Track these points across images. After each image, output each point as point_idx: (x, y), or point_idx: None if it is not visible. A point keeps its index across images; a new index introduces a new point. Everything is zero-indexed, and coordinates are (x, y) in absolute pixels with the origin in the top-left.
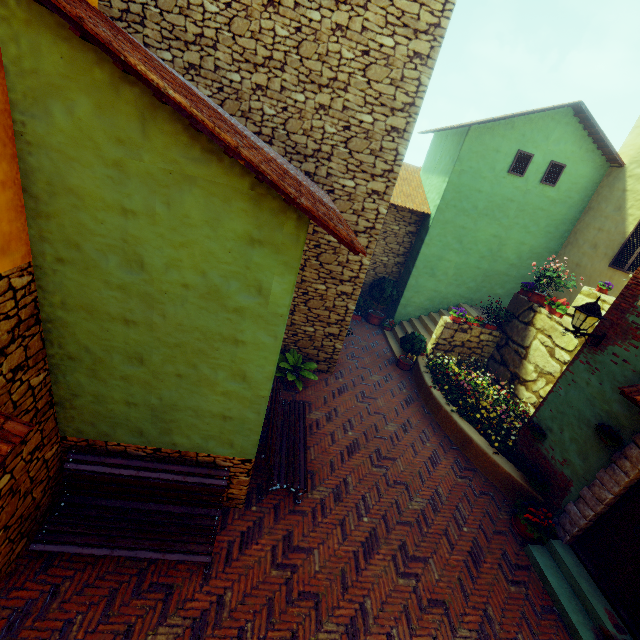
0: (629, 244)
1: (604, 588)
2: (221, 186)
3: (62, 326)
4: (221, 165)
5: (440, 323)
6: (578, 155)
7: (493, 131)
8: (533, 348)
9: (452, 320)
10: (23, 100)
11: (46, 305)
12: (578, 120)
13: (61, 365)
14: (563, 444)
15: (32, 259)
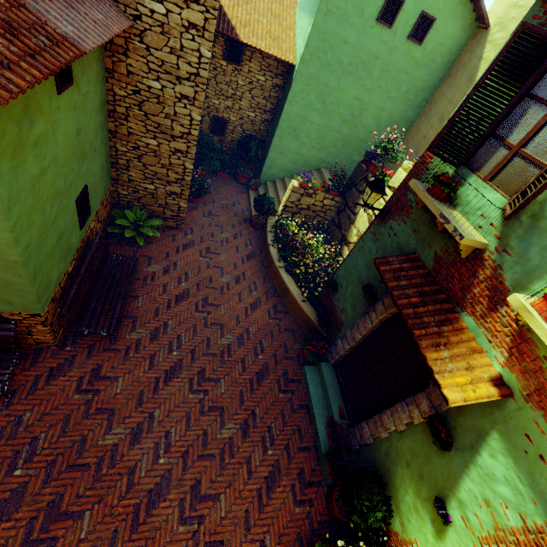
0: None
1: (344, 393)
2: None
3: None
4: None
5: (289, 187)
6: (450, 7)
7: None
8: (360, 215)
9: (299, 185)
10: None
11: None
12: None
13: None
14: (345, 297)
15: None
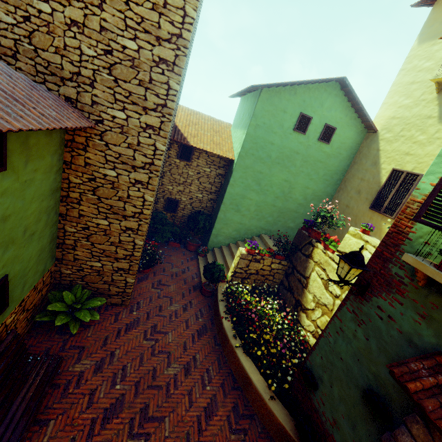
0: (383, 191)
1: None
2: None
3: None
4: None
5: (237, 254)
6: (345, 121)
7: (280, 95)
8: (312, 279)
9: (247, 251)
10: None
11: None
12: (344, 93)
13: None
14: (333, 401)
15: None
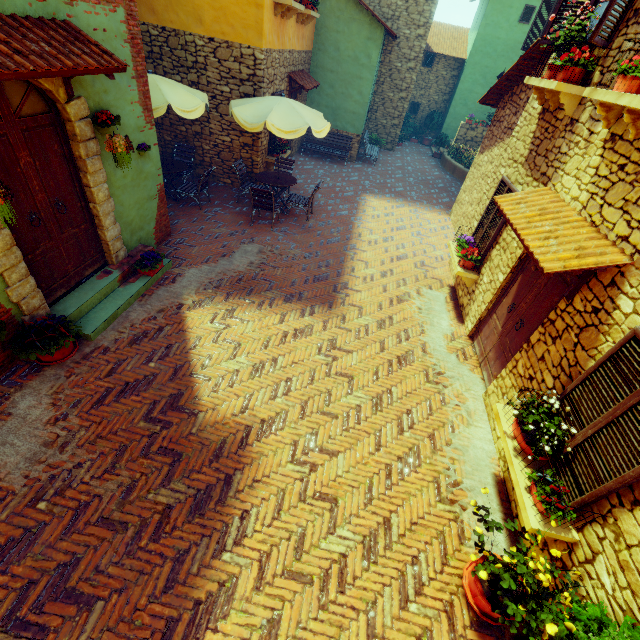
0: None
1: None
2: (362, 21)
3: (314, 74)
4: (363, 15)
5: (459, 126)
6: None
7: None
8: None
9: (466, 122)
10: (321, 2)
11: (312, 67)
12: None
13: (311, 90)
14: None
15: (312, 50)
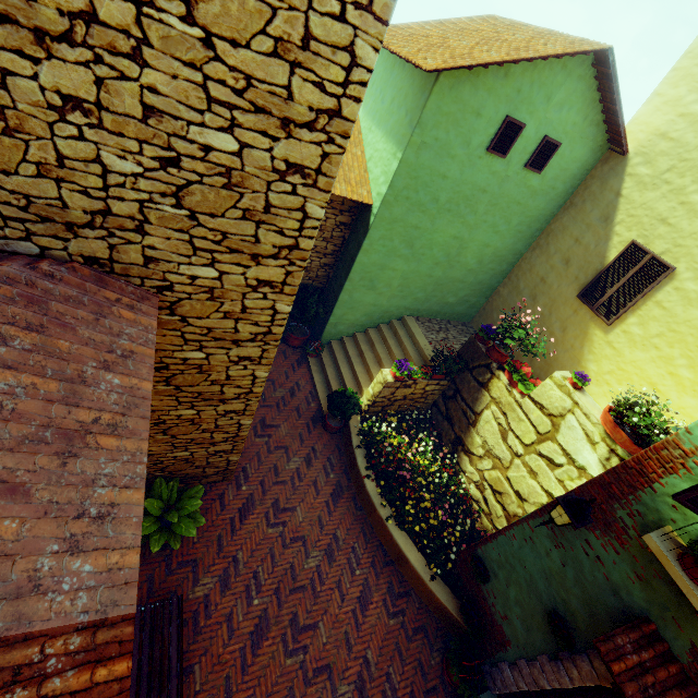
0: (606, 276)
1: None
2: None
3: None
4: None
5: (379, 378)
6: (579, 129)
7: (477, 78)
8: (484, 419)
9: (394, 378)
10: None
11: None
12: (595, 73)
13: None
14: (507, 599)
15: None
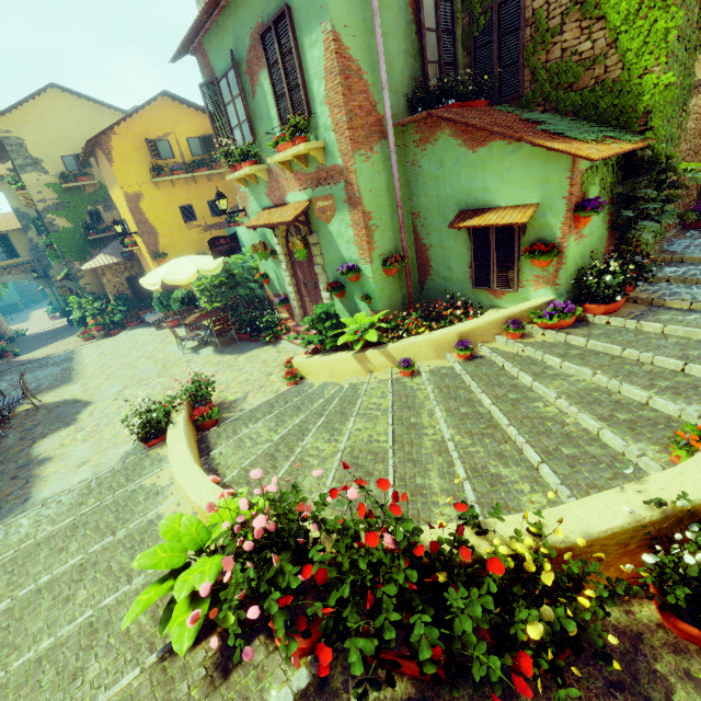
0: None
1: None
2: None
3: None
4: None
5: None
6: None
7: None
8: None
9: None
10: None
11: None
12: None
13: None
14: None
15: None
